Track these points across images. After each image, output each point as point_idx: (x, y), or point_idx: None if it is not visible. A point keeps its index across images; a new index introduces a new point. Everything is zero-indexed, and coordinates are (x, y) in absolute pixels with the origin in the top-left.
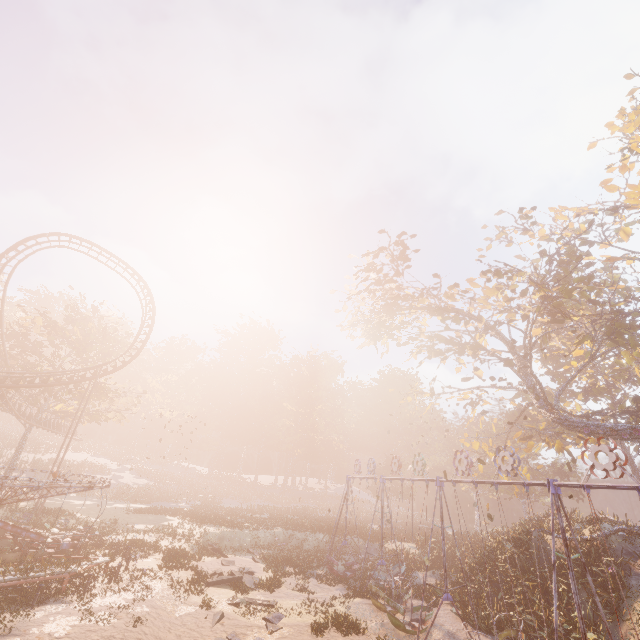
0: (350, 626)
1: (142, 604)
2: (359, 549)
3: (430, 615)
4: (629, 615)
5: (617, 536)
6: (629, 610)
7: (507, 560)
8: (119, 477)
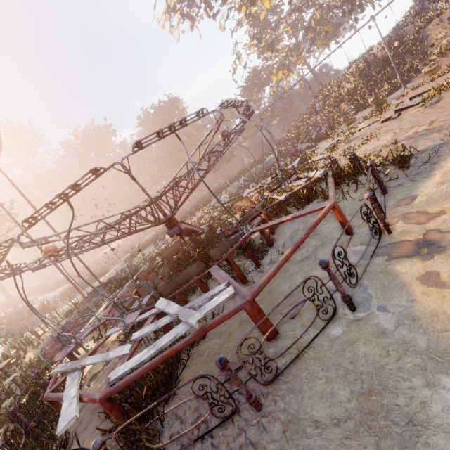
0: (387, 103)
1: (337, 152)
2: (283, 149)
3: (384, 94)
4: (429, 44)
5: (393, 37)
6: (428, 43)
7: (357, 85)
8: (44, 299)
